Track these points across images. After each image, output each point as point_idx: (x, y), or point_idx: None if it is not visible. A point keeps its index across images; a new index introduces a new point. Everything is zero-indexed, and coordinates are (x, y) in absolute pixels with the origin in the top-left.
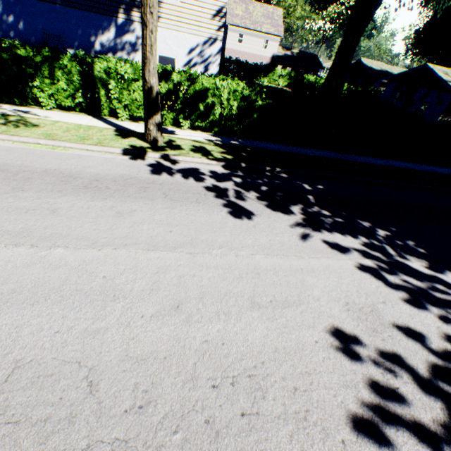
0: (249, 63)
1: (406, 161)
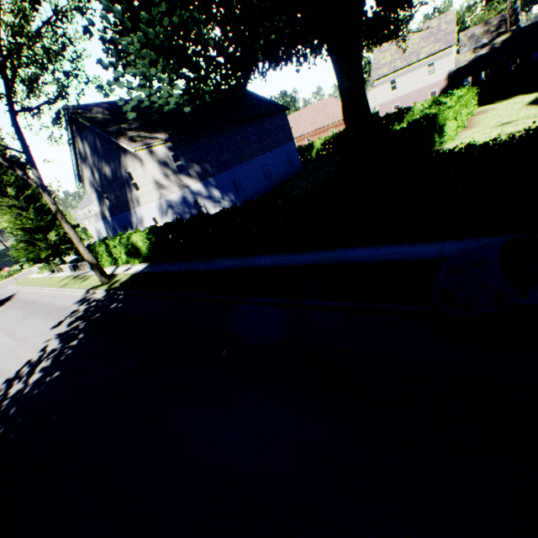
0: (374, 120)
1: (282, 251)
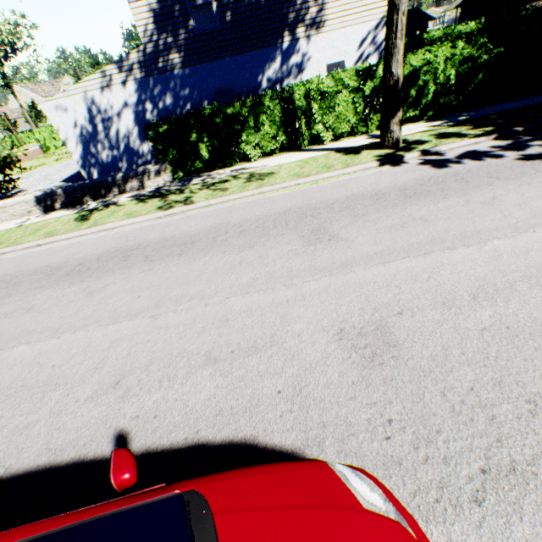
0: None
1: None
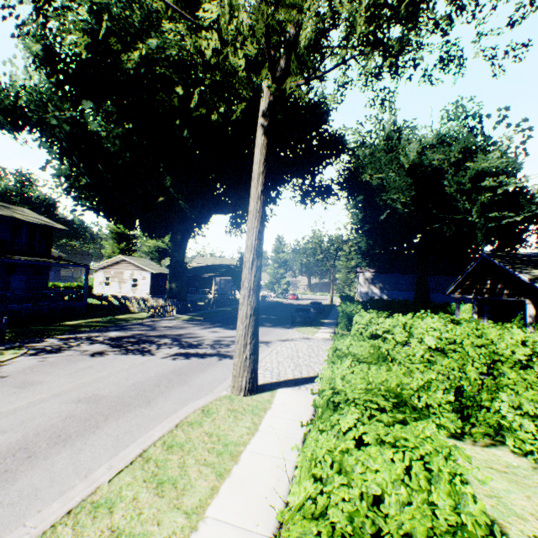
0: None
1: None
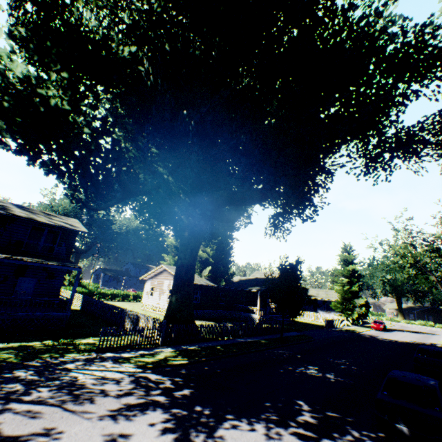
0: None
1: None
